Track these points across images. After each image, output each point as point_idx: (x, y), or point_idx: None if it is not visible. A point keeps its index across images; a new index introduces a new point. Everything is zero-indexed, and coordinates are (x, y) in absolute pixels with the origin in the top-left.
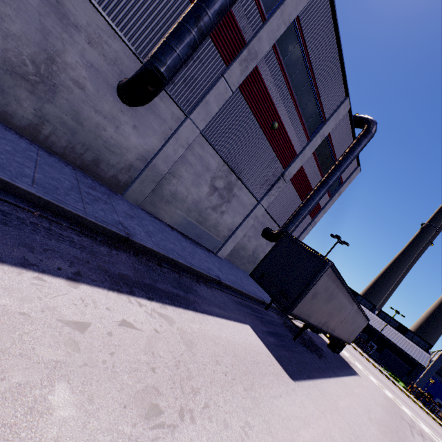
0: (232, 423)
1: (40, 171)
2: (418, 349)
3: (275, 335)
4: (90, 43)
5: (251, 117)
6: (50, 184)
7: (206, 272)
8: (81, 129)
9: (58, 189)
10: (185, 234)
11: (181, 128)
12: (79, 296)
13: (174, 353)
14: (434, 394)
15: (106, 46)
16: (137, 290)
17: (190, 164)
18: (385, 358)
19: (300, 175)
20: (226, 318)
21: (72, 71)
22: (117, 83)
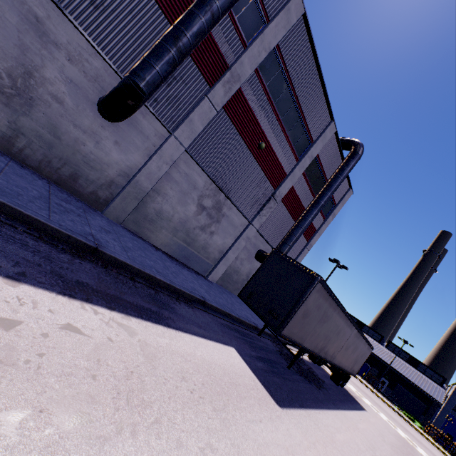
0: (188, 442)
1: (4, 178)
2: (431, 384)
3: (265, 361)
4: (70, 60)
5: (238, 137)
6: (12, 190)
7: (189, 291)
8: (59, 143)
9: (21, 195)
10: (172, 256)
11: (165, 144)
12: (15, 295)
13: (127, 363)
14: (454, 435)
15: (86, 64)
16: (96, 298)
17: (175, 182)
18: (398, 395)
19: (291, 195)
20: (205, 338)
21: (50, 86)
22: (97, 99)
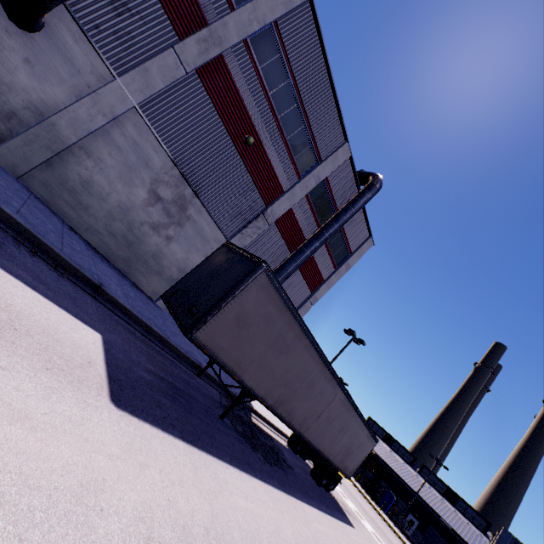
0: None
1: None
2: (472, 528)
3: (168, 384)
4: None
5: (216, 118)
6: None
7: (73, 261)
8: None
9: None
10: (102, 253)
11: (105, 88)
12: None
13: None
14: None
15: None
16: None
17: (117, 148)
18: (429, 543)
19: (290, 221)
20: (32, 288)
21: None
22: None
